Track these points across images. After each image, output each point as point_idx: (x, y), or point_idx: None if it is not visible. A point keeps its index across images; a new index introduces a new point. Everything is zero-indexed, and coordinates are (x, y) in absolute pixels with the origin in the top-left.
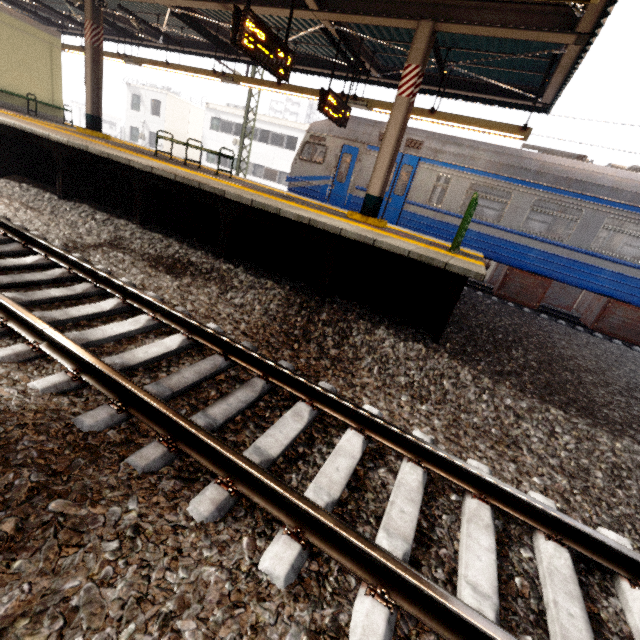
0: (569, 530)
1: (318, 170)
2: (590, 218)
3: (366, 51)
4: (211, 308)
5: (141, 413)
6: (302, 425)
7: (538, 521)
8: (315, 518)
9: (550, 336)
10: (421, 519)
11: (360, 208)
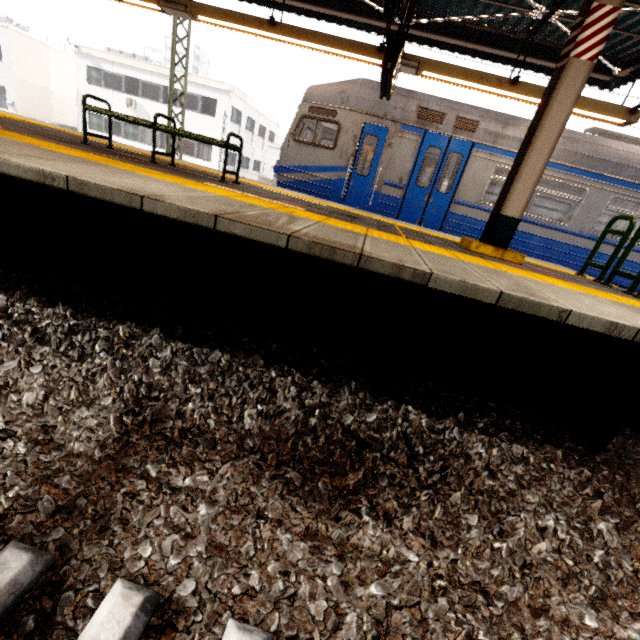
0: None
1: (327, 157)
2: None
3: None
4: (566, 635)
5: None
6: None
7: None
8: None
9: None
10: None
11: (391, 210)
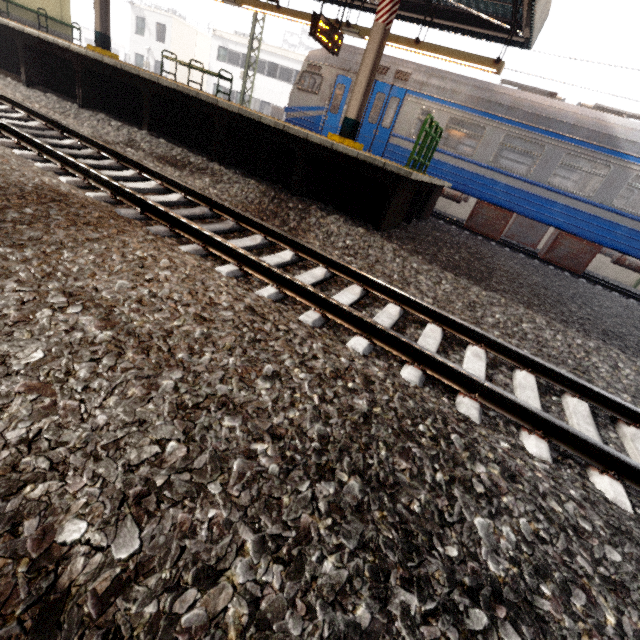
0: (406, 301)
1: (314, 100)
2: (551, 154)
3: None
4: (204, 190)
5: (153, 216)
6: (255, 244)
7: (390, 298)
8: (247, 256)
9: (494, 254)
10: (318, 288)
11: None
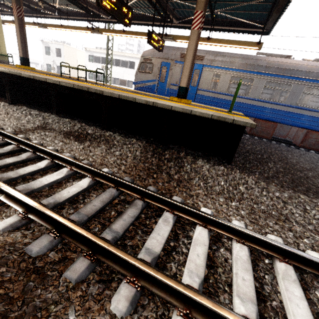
0: None
1: (149, 77)
2: (296, 88)
3: (169, 8)
4: (103, 158)
5: (70, 236)
6: (170, 227)
7: None
8: (198, 303)
9: (282, 153)
10: (254, 281)
11: (174, 95)
